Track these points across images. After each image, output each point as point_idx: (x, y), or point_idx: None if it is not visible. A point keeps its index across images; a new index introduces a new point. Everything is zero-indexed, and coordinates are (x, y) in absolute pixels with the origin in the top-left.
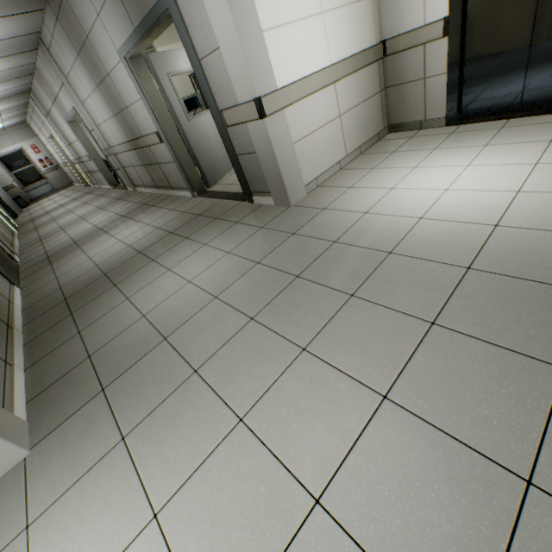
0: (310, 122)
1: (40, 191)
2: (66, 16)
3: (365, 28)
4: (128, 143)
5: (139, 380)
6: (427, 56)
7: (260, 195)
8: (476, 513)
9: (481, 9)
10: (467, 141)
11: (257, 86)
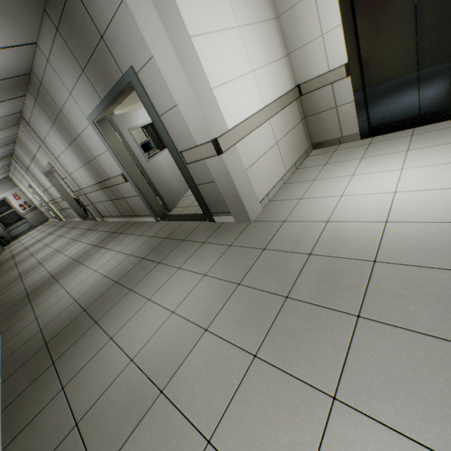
0: (255, 151)
1: (20, 229)
2: (43, 98)
3: (283, 78)
4: (96, 185)
5: None
6: (335, 91)
7: (220, 215)
8: None
9: (372, 54)
10: (388, 148)
11: (213, 130)
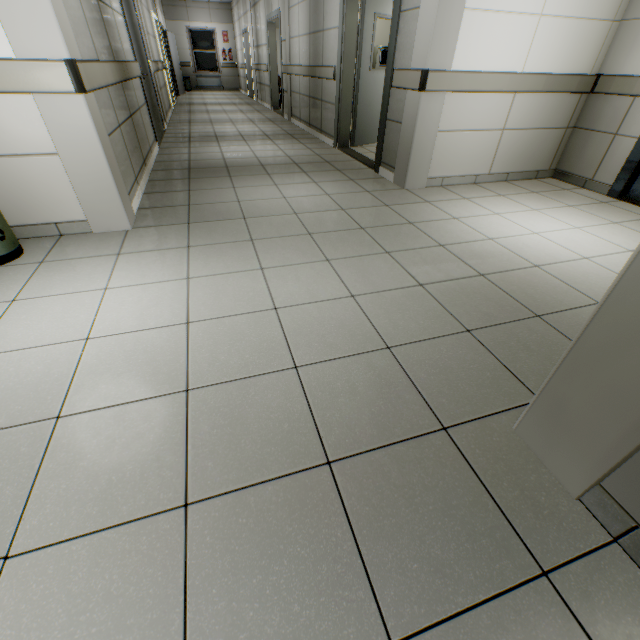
0: (466, 120)
1: (209, 82)
2: None
3: (585, 51)
4: (306, 67)
5: (214, 229)
6: (631, 111)
7: (387, 168)
8: (349, 343)
9: None
10: (606, 213)
11: (431, 58)
